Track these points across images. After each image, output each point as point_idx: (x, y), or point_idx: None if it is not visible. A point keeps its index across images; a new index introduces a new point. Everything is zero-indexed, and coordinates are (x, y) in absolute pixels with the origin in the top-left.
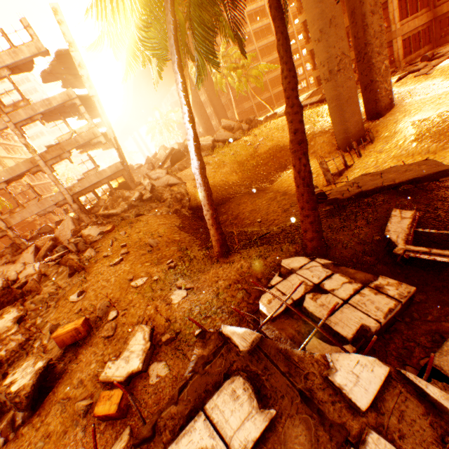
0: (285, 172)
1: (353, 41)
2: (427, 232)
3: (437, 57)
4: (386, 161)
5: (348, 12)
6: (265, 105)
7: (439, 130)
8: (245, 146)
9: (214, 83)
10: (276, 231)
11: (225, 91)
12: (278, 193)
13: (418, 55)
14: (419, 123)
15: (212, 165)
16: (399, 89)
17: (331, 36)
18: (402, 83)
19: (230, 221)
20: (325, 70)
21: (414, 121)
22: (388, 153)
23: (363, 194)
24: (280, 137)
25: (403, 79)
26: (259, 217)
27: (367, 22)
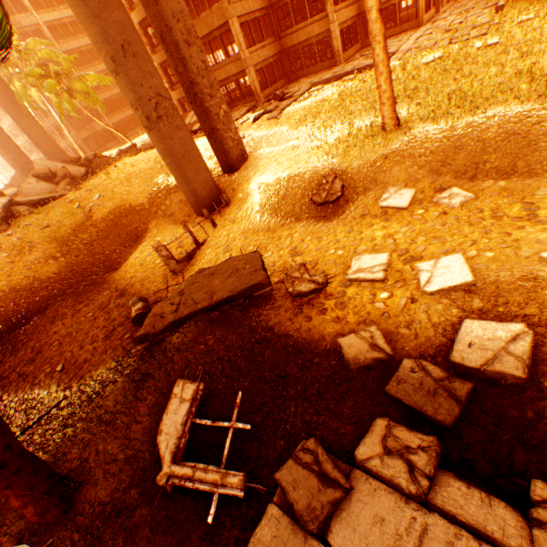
0: (137, 247)
1: (177, 76)
2: (215, 412)
3: (287, 98)
4: (236, 237)
5: (158, 36)
6: (133, 124)
7: (276, 202)
8: (71, 210)
9: (15, 94)
10: (72, 397)
11: (44, 107)
12: (116, 291)
13: (277, 89)
14: (263, 188)
15: (7, 250)
16: (255, 133)
17: (133, 70)
18: (258, 126)
19: (23, 368)
20: (141, 115)
21: (261, 183)
22: (239, 224)
23: (179, 323)
24: (126, 193)
25: (260, 120)
26: (68, 356)
27: (184, 54)
